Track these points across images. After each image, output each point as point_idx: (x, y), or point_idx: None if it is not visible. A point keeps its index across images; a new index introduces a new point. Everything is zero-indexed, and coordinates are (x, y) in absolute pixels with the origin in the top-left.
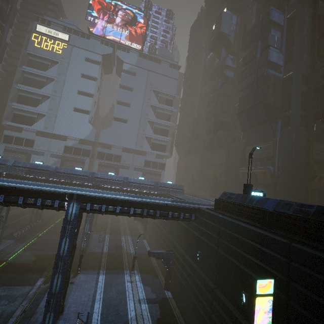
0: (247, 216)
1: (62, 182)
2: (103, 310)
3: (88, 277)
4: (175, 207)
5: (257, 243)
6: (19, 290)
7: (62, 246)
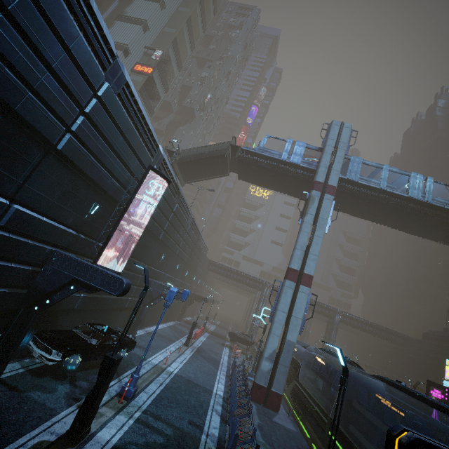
0: (444, 341)
1: None
2: None
3: None
4: (393, 332)
5: (448, 351)
6: None
7: (332, 335)
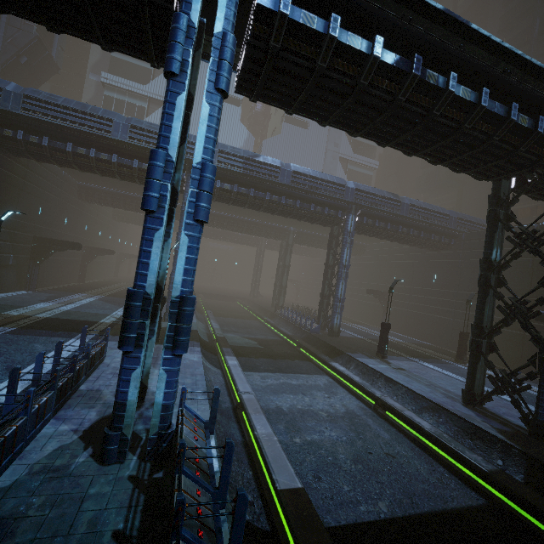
0: None
1: (300, 195)
2: (533, 405)
3: (409, 364)
4: None
5: None
6: (312, 379)
7: None
